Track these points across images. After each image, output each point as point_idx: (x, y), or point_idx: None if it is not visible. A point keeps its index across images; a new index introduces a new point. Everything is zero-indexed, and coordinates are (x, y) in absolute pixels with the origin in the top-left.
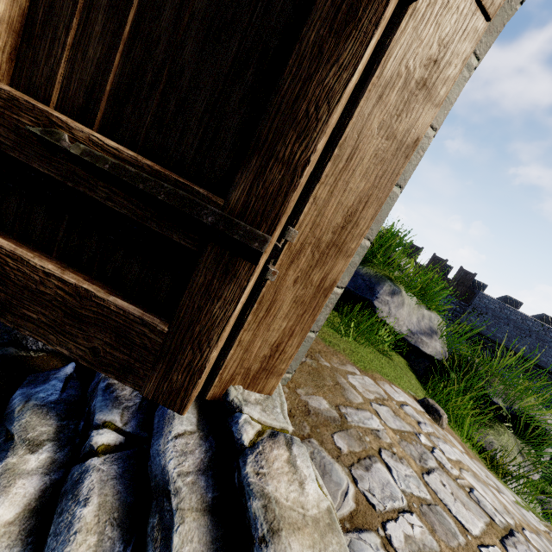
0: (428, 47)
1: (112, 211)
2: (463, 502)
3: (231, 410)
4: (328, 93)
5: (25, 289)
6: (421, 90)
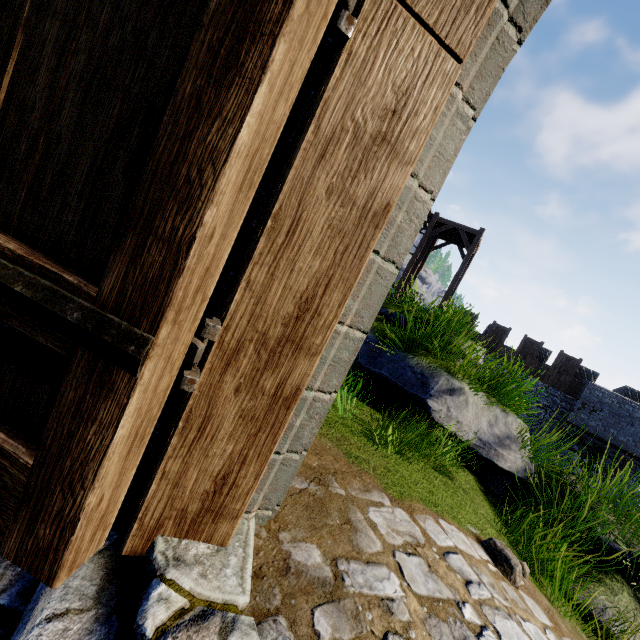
0: (379, 96)
1: None
2: None
3: (151, 573)
4: (212, 153)
5: None
6: (380, 145)
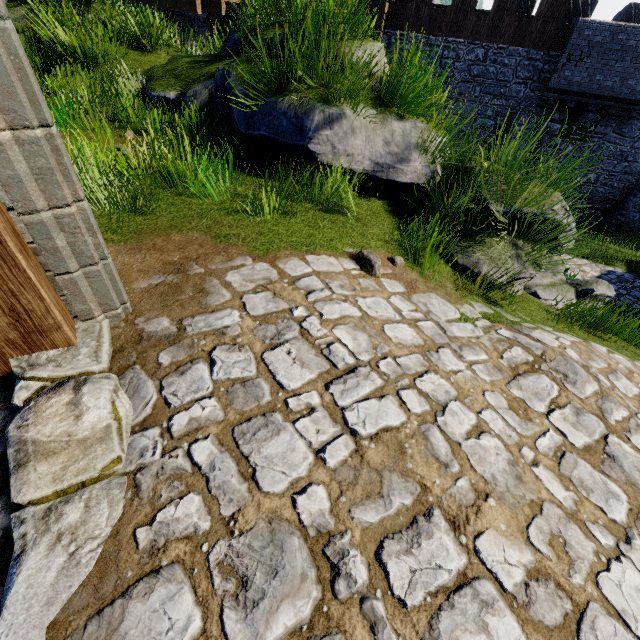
0: None
1: None
2: (304, 362)
3: (17, 378)
4: None
5: None
6: None
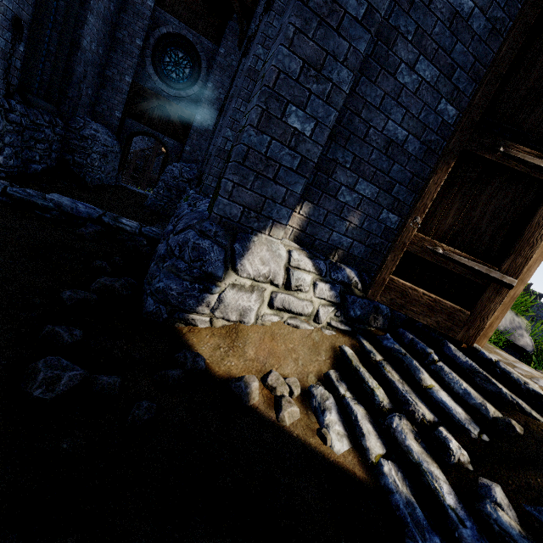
0: None
1: (446, 271)
2: None
3: (476, 350)
4: (540, 236)
5: (413, 300)
6: None
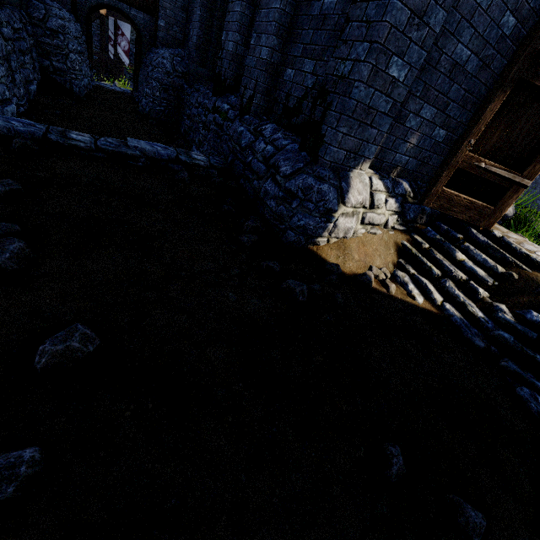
0: None
1: (483, 180)
2: None
3: (489, 231)
4: None
5: (456, 203)
6: None
